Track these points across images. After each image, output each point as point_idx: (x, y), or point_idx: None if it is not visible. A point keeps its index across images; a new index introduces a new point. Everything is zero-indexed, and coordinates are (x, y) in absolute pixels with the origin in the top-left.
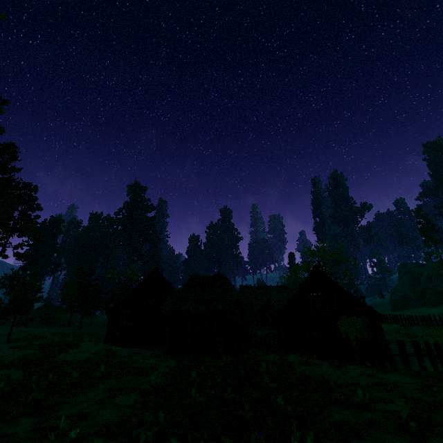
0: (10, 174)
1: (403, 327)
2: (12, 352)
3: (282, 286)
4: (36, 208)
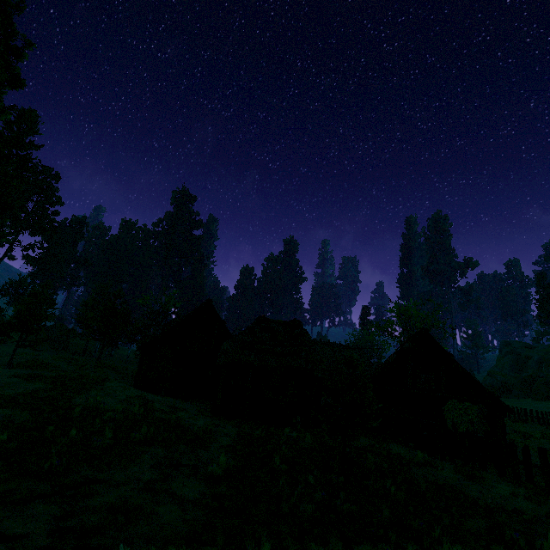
0: (27, 151)
1: (511, 421)
2: (16, 383)
3: (354, 347)
4: (55, 202)
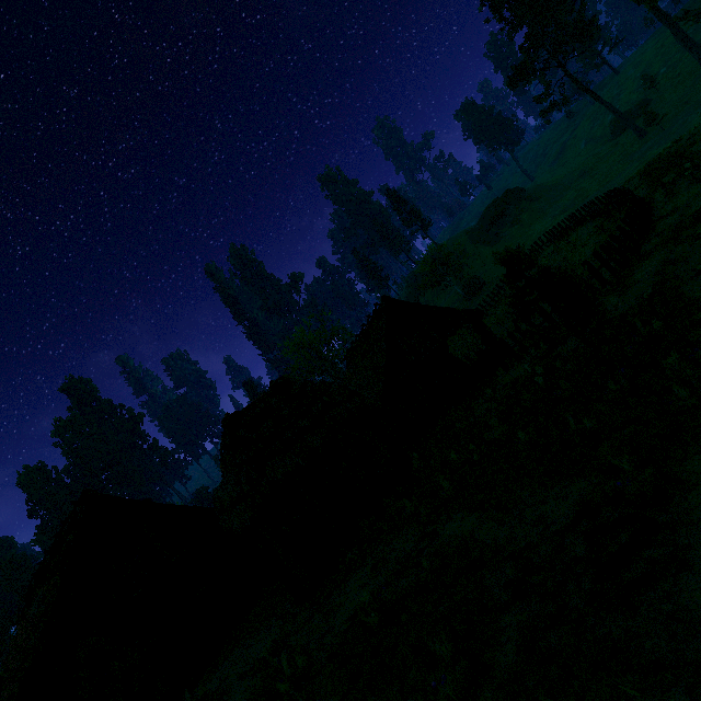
0: None
1: None
2: None
3: None
4: None
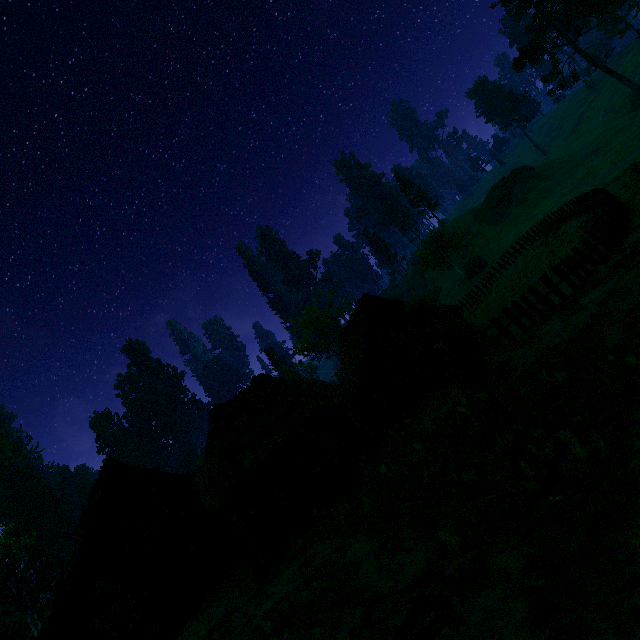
0: None
1: None
2: None
3: None
4: None
